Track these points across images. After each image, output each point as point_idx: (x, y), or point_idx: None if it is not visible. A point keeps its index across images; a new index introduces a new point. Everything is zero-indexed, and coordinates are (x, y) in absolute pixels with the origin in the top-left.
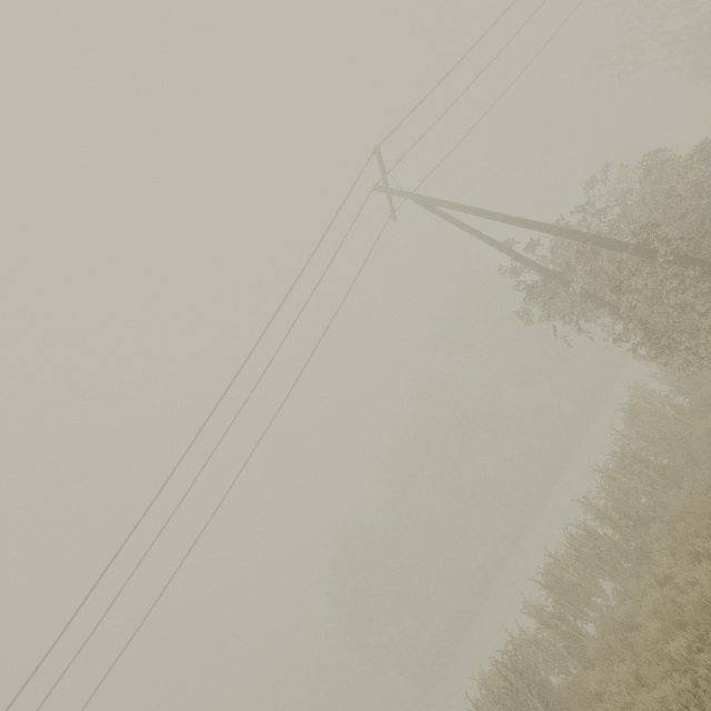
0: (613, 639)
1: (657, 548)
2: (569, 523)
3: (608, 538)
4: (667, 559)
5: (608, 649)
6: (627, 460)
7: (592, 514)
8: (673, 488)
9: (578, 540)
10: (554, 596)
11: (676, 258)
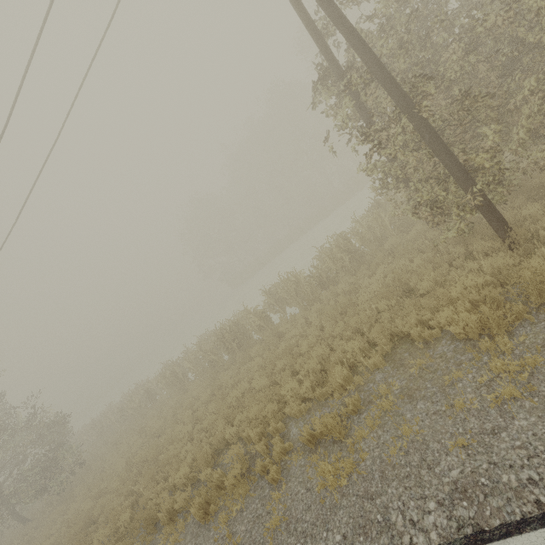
0: (271, 339)
1: (317, 306)
2: (289, 272)
3: (303, 287)
4: (314, 315)
5: (275, 336)
6: (336, 250)
7: (317, 260)
8: (352, 273)
9: (288, 283)
10: (271, 300)
11: (424, 129)
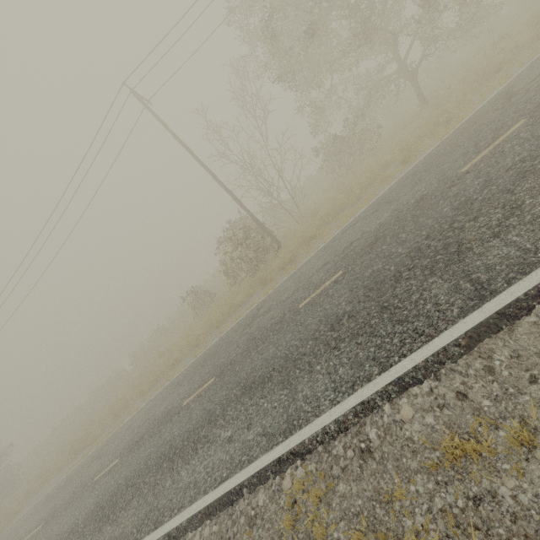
0: None
1: None
2: None
3: None
4: None
5: None
6: None
7: None
8: None
9: None
10: None
11: None
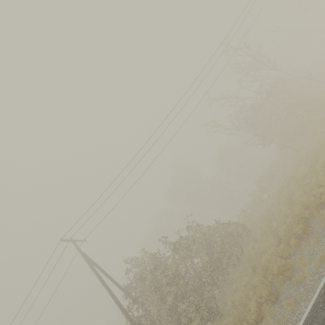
0: None
1: None
2: None
3: None
4: None
5: None
6: None
7: None
8: None
9: None
10: None
11: None
